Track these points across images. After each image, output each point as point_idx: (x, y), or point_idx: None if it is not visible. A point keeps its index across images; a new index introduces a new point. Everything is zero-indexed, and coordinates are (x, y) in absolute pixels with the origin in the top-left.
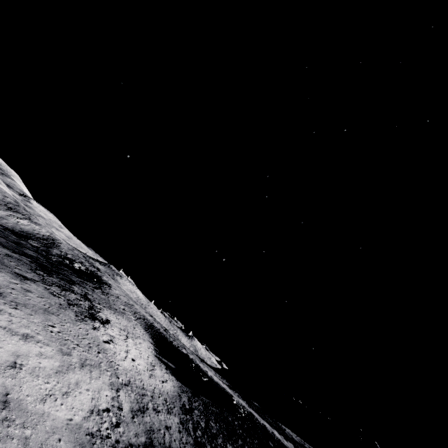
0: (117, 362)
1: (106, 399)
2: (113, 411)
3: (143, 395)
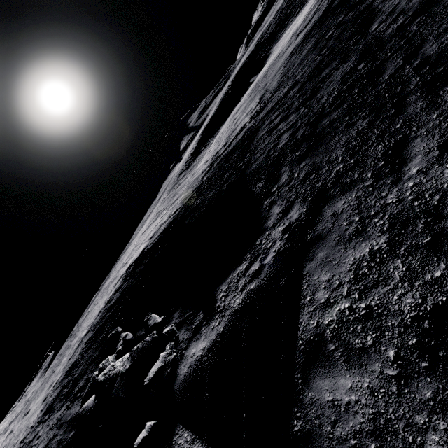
0: None
1: None
2: None
3: None
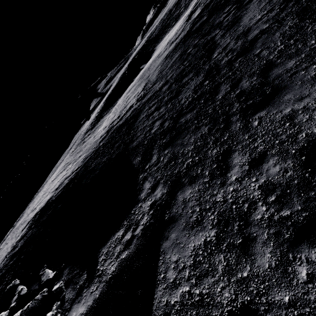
0: None
1: None
2: None
3: None
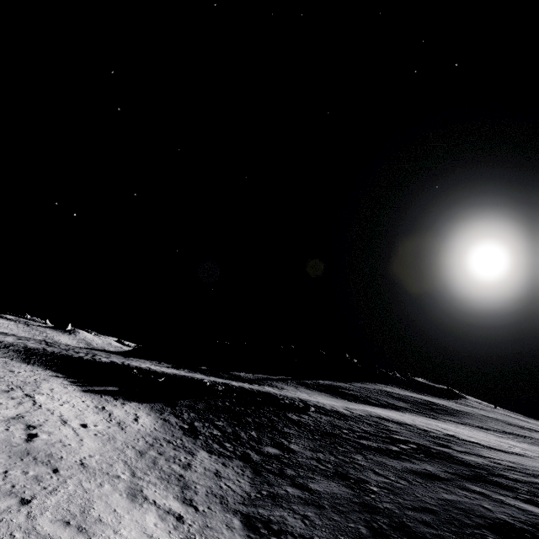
0: (83, 454)
1: (162, 532)
2: (186, 535)
3: (155, 463)
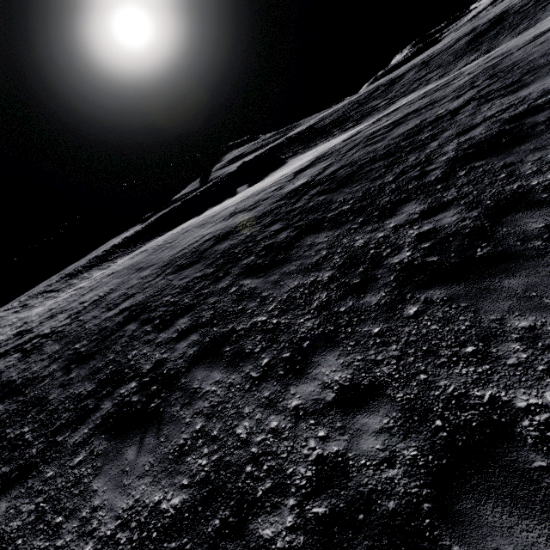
0: None
1: None
2: None
3: None
